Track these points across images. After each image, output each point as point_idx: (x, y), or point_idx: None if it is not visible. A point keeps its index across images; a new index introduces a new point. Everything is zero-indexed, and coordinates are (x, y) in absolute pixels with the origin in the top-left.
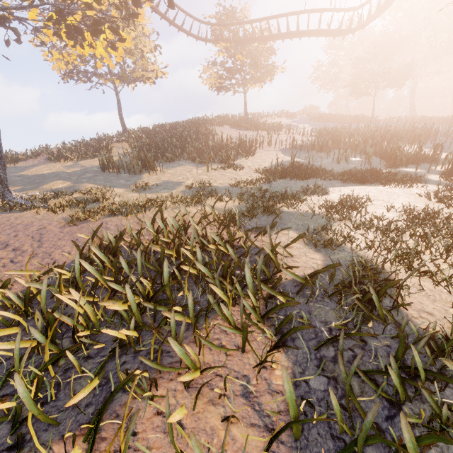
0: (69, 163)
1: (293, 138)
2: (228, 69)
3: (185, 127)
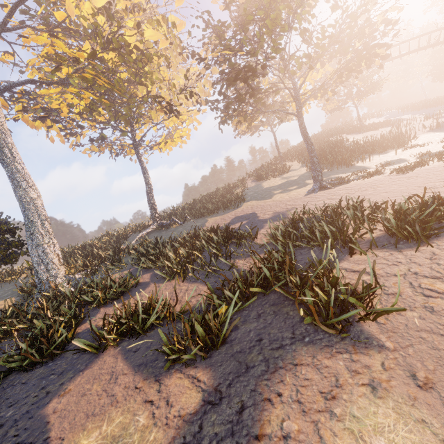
0: (277, 178)
1: (438, 120)
2: (346, 94)
3: (320, 142)
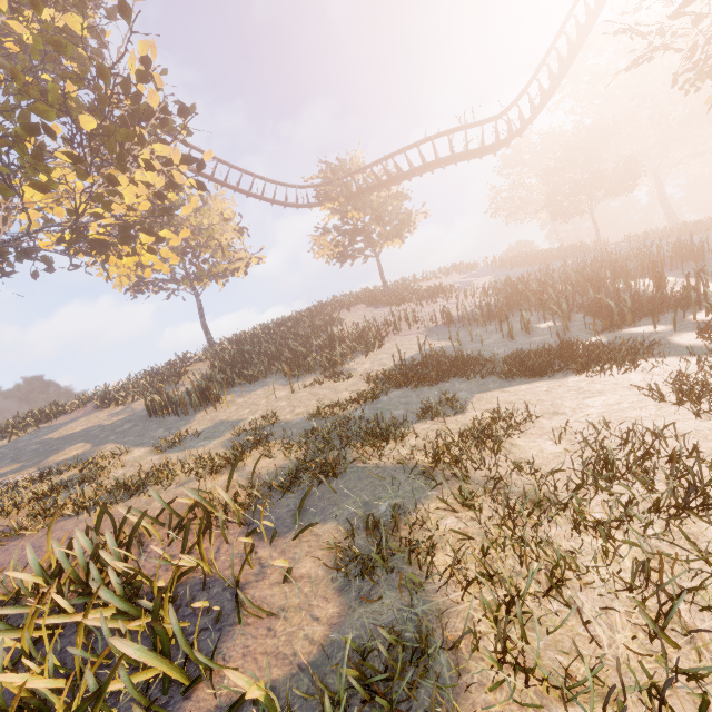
0: (119, 407)
1: (443, 308)
2: (343, 232)
3: (296, 321)
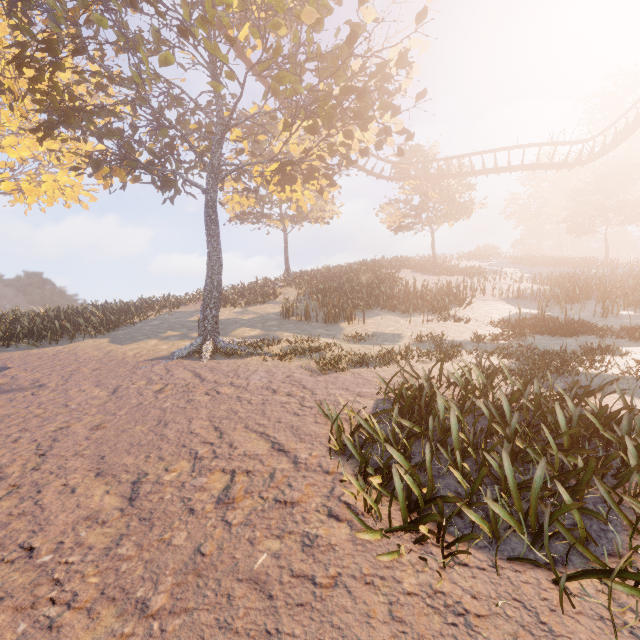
0: (236, 309)
1: (519, 285)
2: (415, 206)
3: (359, 271)
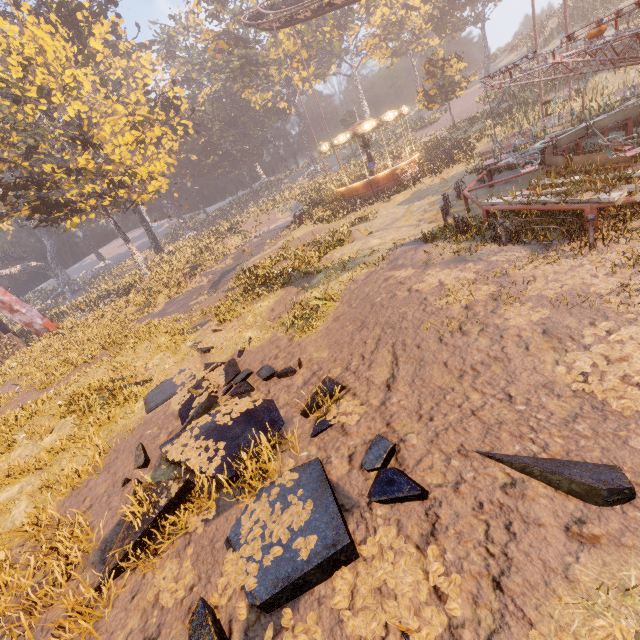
0: (517, 52)
1: None
2: None
3: None
